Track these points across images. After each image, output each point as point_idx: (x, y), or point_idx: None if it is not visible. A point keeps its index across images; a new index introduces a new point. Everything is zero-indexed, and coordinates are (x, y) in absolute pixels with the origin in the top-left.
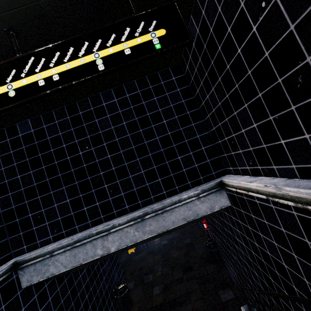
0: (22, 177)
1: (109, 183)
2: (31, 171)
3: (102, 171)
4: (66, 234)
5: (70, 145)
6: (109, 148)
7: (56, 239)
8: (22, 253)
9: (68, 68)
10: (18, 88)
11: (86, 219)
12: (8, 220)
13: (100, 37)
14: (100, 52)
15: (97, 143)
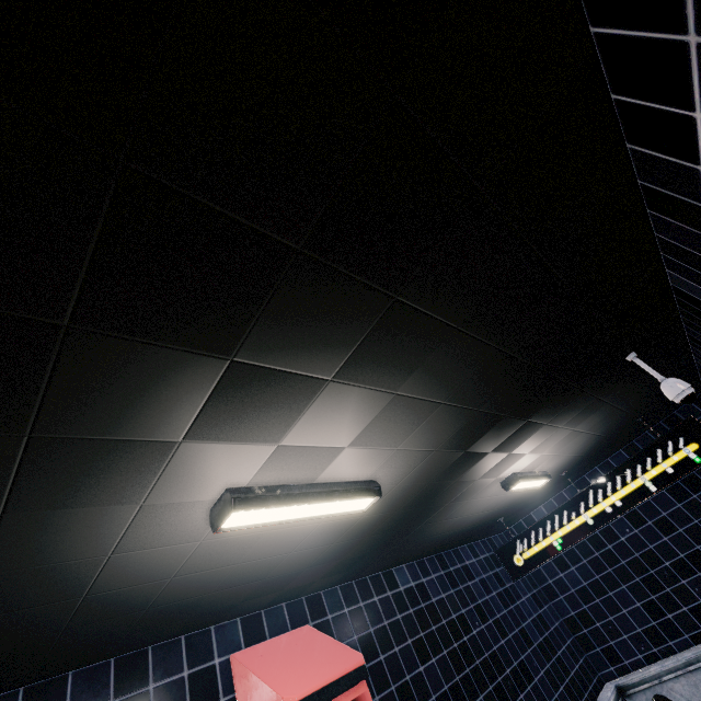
0: (565, 575)
1: (686, 577)
2: (572, 568)
3: (667, 561)
4: (660, 654)
5: (603, 530)
6: (659, 527)
7: (649, 660)
8: (611, 677)
9: (624, 494)
10: (592, 517)
11: (679, 633)
12: (575, 630)
13: (637, 463)
14: (645, 476)
15: (639, 523)
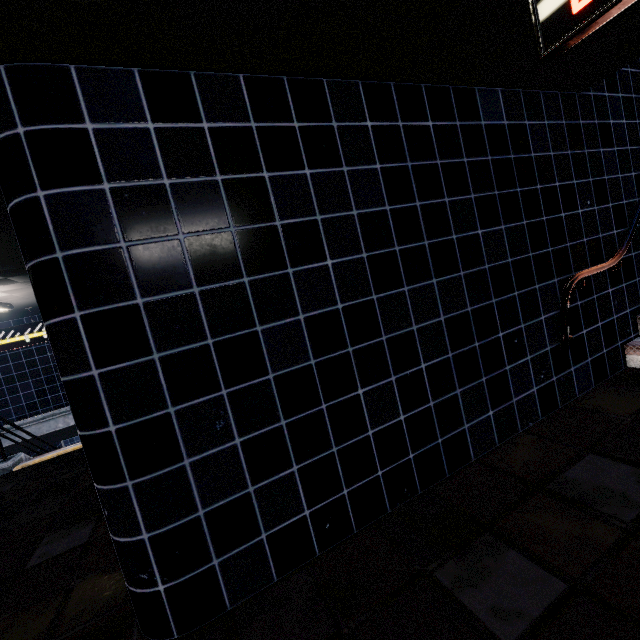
0: None
1: None
2: None
3: None
4: (30, 416)
5: (40, 348)
6: None
7: (20, 419)
8: None
9: None
10: (32, 338)
11: (49, 405)
12: None
13: None
14: None
15: None
